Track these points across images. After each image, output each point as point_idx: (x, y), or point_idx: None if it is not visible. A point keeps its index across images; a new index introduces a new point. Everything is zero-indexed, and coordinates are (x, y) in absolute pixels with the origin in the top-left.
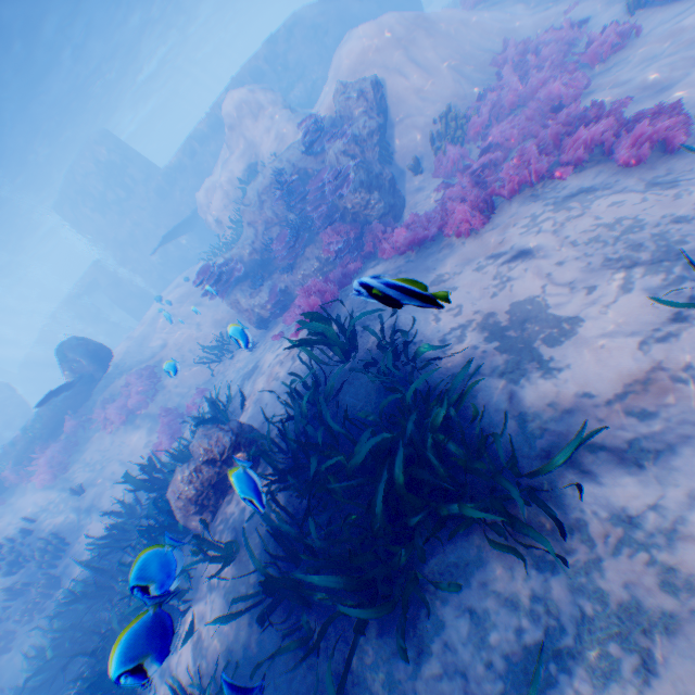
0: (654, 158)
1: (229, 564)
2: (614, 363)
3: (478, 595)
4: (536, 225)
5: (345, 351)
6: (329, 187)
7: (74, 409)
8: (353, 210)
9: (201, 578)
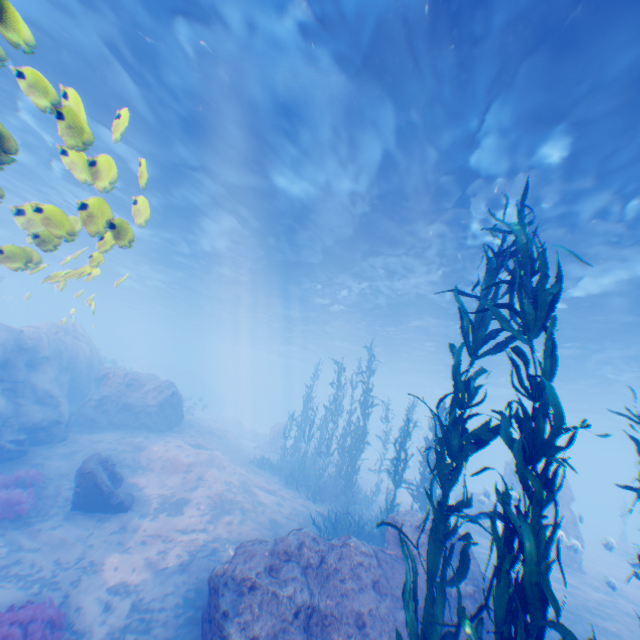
0: None
1: None
2: None
3: None
4: None
5: None
6: None
7: None
8: None
9: None
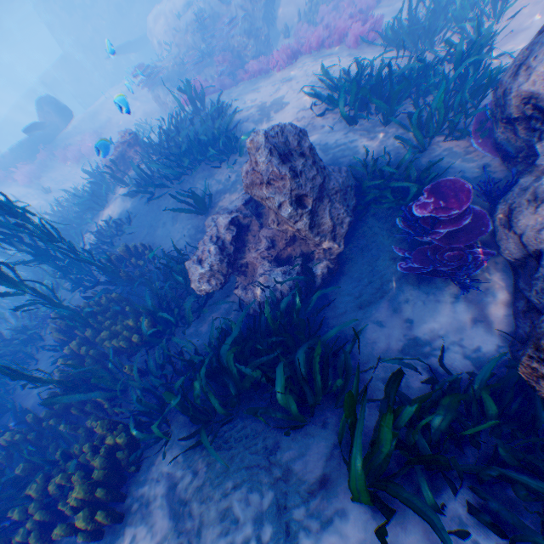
0: (363, 46)
1: (126, 185)
2: (288, 118)
3: (210, 181)
4: (303, 68)
5: (197, 107)
6: (225, 28)
7: (45, 147)
8: (237, 48)
9: (113, 200)
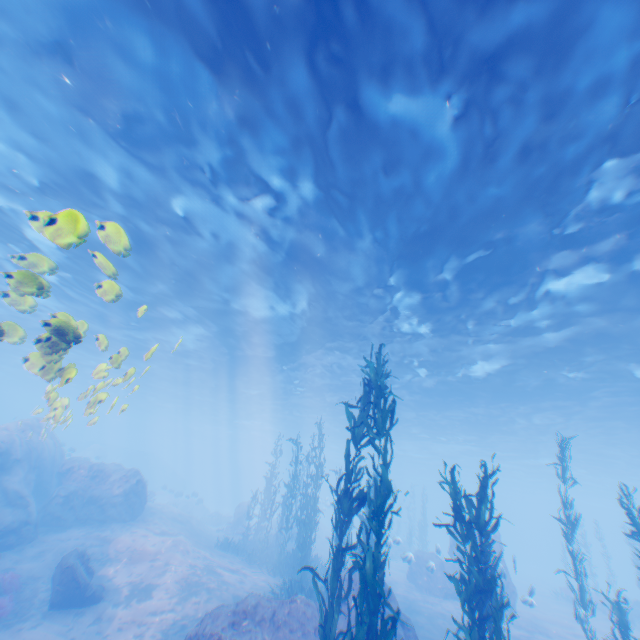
0: None
1: None
2: None
3: None
4: None
5: None
6: None
7: None
8: None
9: None
